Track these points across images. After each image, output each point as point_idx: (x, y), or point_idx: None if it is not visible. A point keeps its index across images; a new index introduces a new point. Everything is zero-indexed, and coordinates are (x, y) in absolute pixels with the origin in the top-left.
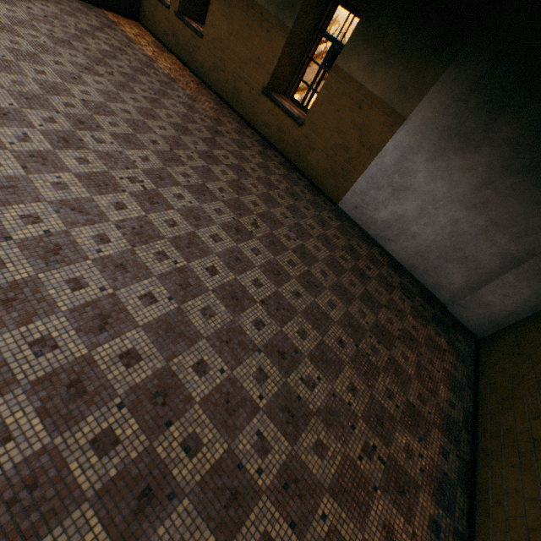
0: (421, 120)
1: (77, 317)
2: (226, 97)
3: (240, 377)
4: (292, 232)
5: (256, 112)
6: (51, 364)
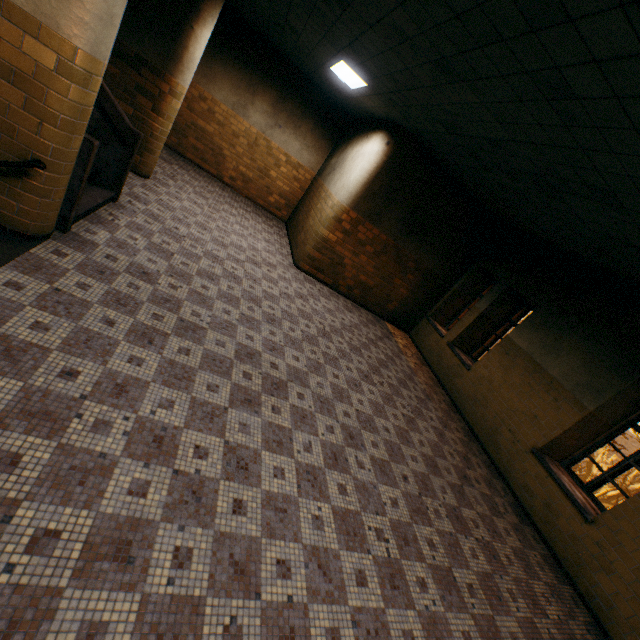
0: None
1: None
2: (478, 430)
3: None
4: None
5: (515, 465)
6: None
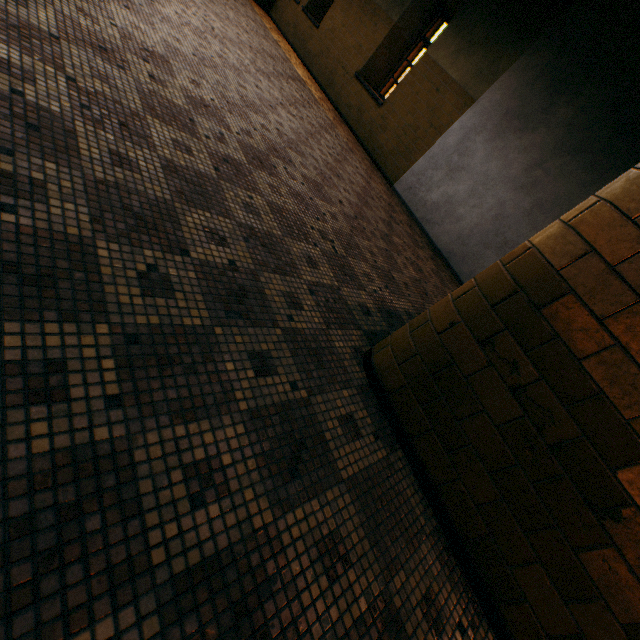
0: (489, 102)
1: None
2: (322, 80)
3: (227, 116)
4: (334, 150)
5: (344, 93)
6: None
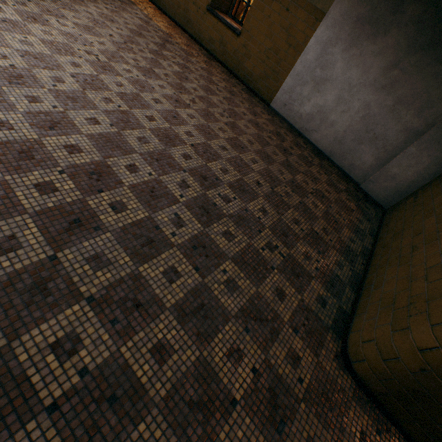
0: (338, 13)
1: (31, 117)
2: (179, 20)
3: (165, 182)
4: (225, 112)
5: (203, 29)
6: (7, 138)
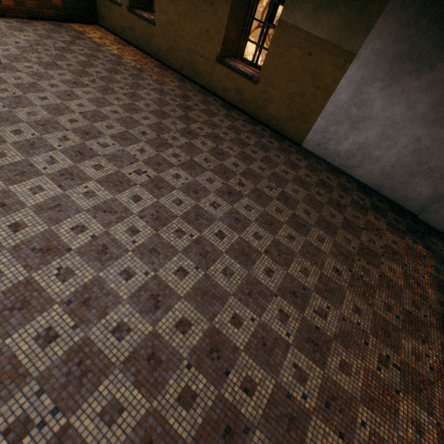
0: (371, 52)
1: (136, 301)
2: (186, 73)
3: (267, 321)
4: (271, 181)
5: (214, 79)
6: (130, 344)
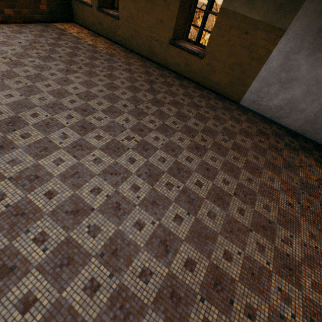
0: (298, 28)
1: (151, 248)
2: (145, 54)
3: (250, 253)
4: (224, 135)
5: (168, 57)
6: (155, 286)
